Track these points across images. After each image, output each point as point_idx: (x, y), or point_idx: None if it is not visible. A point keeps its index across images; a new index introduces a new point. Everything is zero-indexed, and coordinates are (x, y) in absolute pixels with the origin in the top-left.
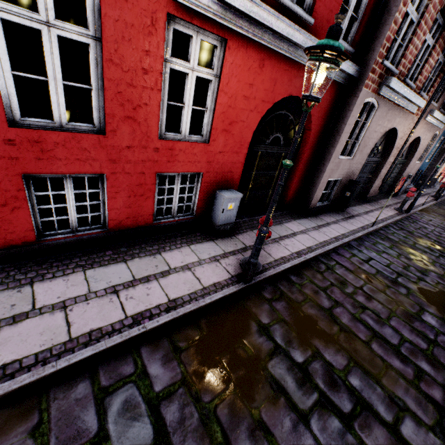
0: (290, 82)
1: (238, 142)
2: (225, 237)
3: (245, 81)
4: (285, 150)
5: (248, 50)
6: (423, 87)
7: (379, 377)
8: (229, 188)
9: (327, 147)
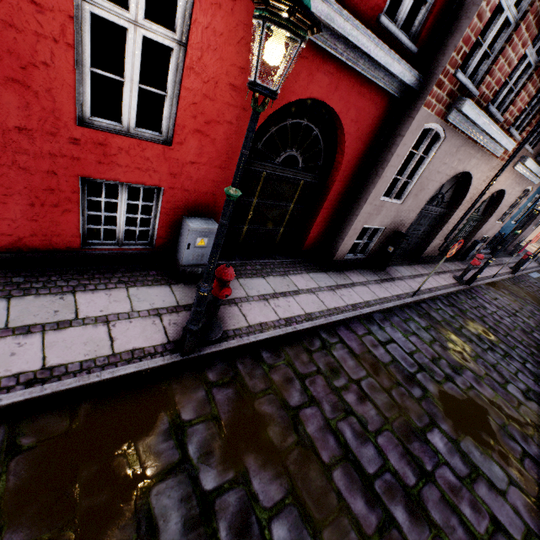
0: (312, 77)
1: (224, 153)
2: (191, 283)
3: (233, 61)
4: (305, 176)
5: (236, 11)
6: (515, 123)
7: (321, 527)
8: (211, 216)
9: (366, 181)
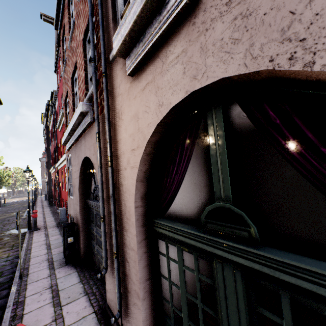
0: None
1: None
2: (57, 225)
3: None
4: None
5: None
6: None
7: None
8: None
9: None
